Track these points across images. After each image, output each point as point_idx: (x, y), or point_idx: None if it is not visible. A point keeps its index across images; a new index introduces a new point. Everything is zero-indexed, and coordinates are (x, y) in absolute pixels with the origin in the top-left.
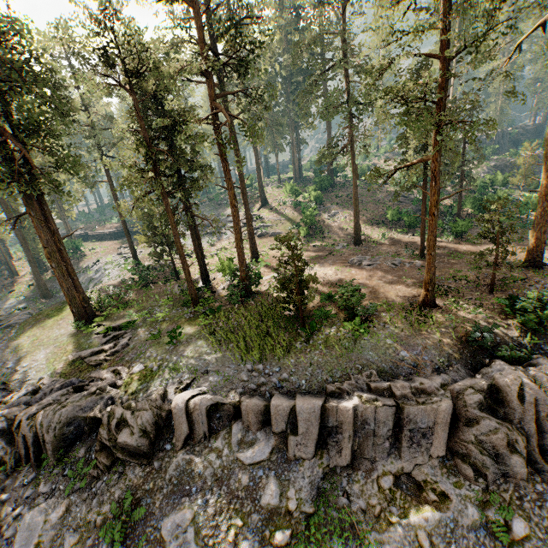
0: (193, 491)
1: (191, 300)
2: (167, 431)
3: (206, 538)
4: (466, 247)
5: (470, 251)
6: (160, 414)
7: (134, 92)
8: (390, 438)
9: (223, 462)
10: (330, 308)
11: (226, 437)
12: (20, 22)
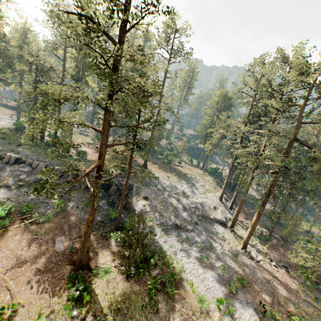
0: (3, 171)
1: (31, 139)
2: (2, 161)
3: (2, 178)
4: (139, 160)
5: (138, 161)
6: (2, 156)
7: (36, 73)
8: (60, 177)
9: (15, 169)
10: (75, 156)
11: (19, 165)
12: (8, 39)
